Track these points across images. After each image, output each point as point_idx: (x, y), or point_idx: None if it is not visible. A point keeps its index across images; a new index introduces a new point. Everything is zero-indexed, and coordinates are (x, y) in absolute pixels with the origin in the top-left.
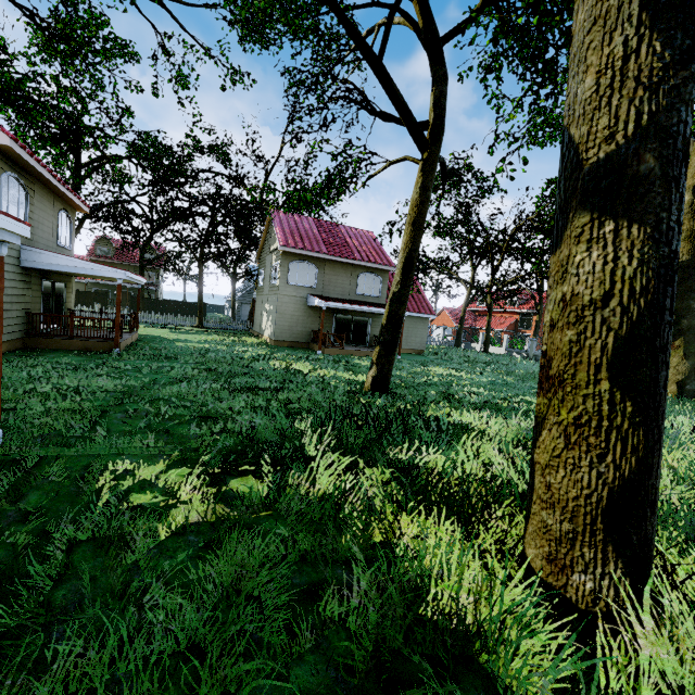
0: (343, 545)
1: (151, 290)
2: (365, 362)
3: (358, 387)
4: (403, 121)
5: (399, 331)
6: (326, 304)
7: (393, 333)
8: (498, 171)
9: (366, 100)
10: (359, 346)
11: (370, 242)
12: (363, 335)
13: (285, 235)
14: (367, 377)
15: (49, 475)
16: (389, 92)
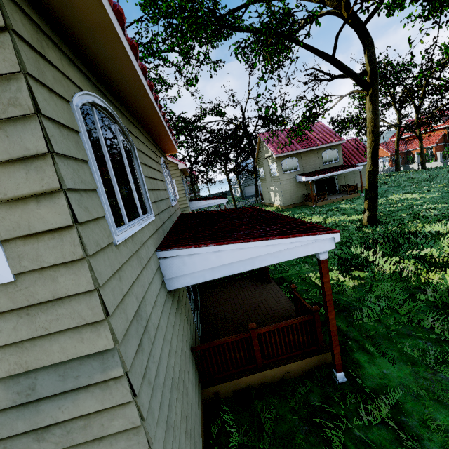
0: (413, 284)
1: (196, 195)
2: (346, 205)
3: (359, 223)
4: (352, 79)
5: (377, 190)
6: (311, 179)
7: (374, 192)
8: (419, 77)
9: (323, 73)
10: (334, 195)
11: (322, 129)
12: (333, 187)
13: (273, 147)
14: (363, 217)
15: (294, 280)
16: (341, 70)
